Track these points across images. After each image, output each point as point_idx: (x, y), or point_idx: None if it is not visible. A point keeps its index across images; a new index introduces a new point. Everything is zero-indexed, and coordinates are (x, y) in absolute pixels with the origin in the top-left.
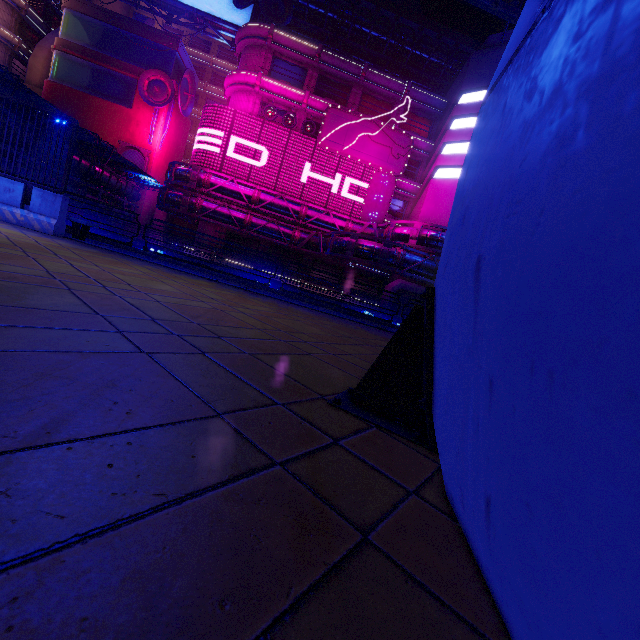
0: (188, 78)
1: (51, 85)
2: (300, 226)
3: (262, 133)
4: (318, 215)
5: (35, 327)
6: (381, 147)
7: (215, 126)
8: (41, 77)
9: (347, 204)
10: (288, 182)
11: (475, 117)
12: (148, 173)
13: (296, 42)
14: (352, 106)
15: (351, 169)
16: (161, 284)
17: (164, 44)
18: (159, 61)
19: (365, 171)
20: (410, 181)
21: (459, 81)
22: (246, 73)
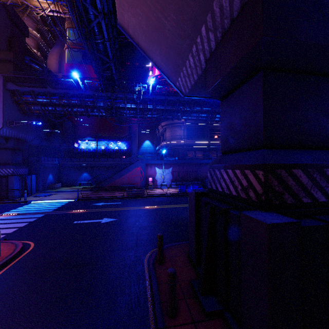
0: None
1: (69, 65)
2: None
3: None
4: None
5: None
6: None
7: None
8: (55, 68)
9: None
10: None
11: None
12: None
13: None
14: None
15: None
16: None
17: None
18: None
19: None
20: None
21: None
22: None
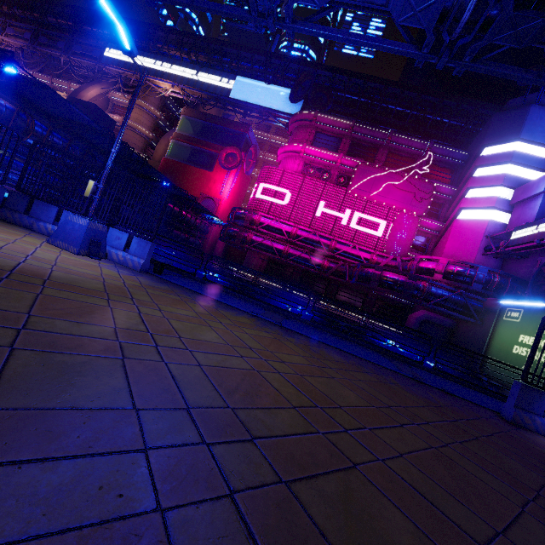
0: (252, 150)
1: (165, 160)
2: (329, 256)
3: (303, 185)
4: (345, 248)
5: (54, 458)
6: (405, 193)
7: (268, 181)
8: (161, 156)
9: (372, 239)
10: (321, 221)
11: (499, 165)
12: (216, 214)
13: (334, 120)
14: (379, 162)
15: (376, 211)
16: (208, 330)
17: (239, 130)
18: (234, 141)
19: (389, 212)
20: (433, 220)
21: (480, 137)
22: (294, 144)
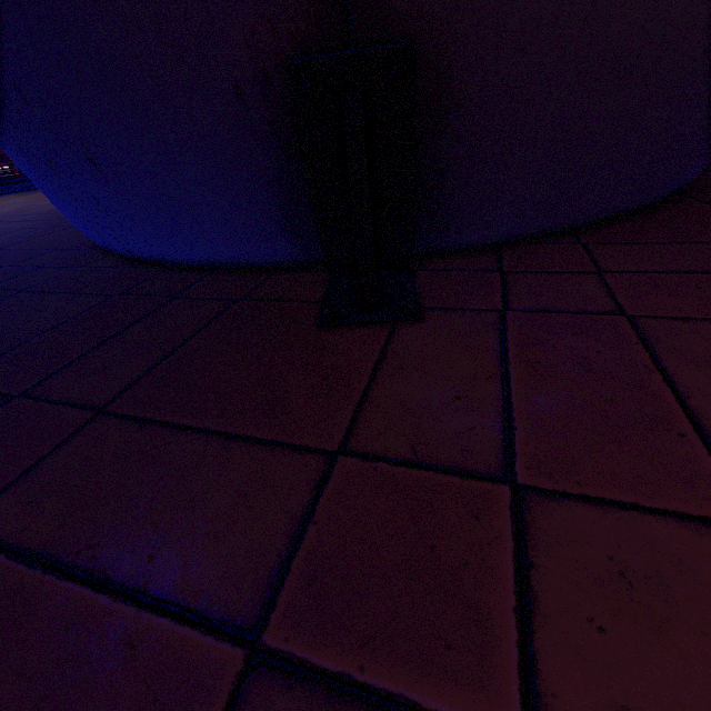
0: None
1: None
2: None
3: None
4: None
5: None
6: None
7: None
8: None
9: None
10: None
11: None
12: None
13: None
14: None
15: None
16: None
17: None
18: None
19: None
20: None
21: None
22: None
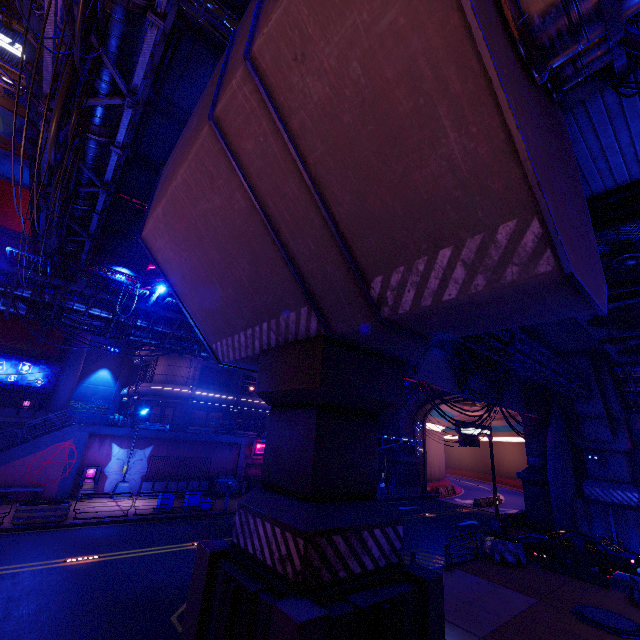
0: None
1: None
2: None
3: None
4: None
5: None
6: None
7: None
8: None
9: None
10: None
11: None
12: None
13: None
14: None
15: None
16: None
17: None
18: None
19: None
20: None
21: None
22: None
